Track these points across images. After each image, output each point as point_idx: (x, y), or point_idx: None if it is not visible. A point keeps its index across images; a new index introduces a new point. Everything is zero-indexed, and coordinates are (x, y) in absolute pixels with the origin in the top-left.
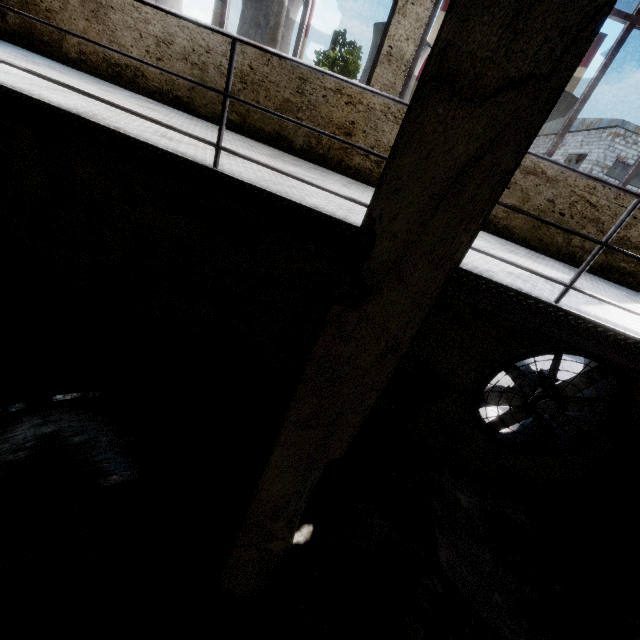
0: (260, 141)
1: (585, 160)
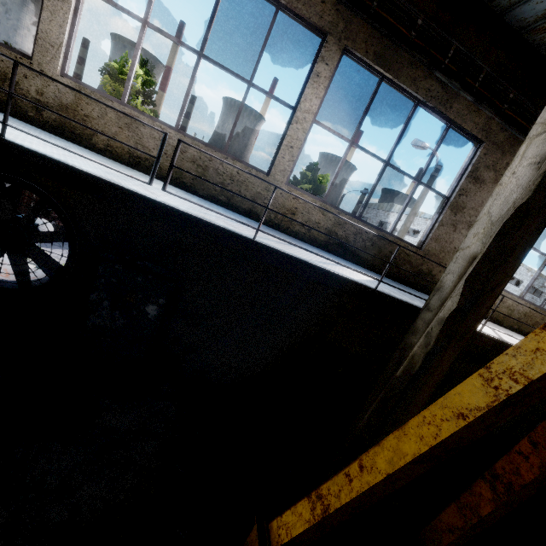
0: (521, 334)
1: (420, 234)
